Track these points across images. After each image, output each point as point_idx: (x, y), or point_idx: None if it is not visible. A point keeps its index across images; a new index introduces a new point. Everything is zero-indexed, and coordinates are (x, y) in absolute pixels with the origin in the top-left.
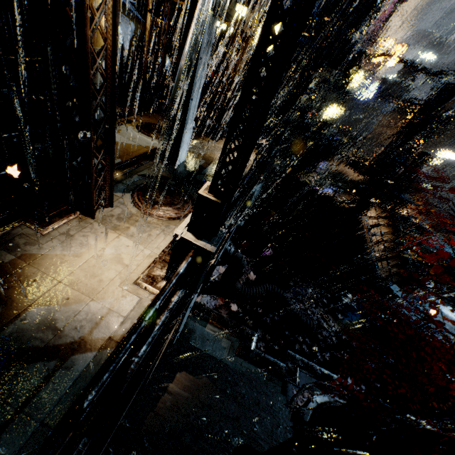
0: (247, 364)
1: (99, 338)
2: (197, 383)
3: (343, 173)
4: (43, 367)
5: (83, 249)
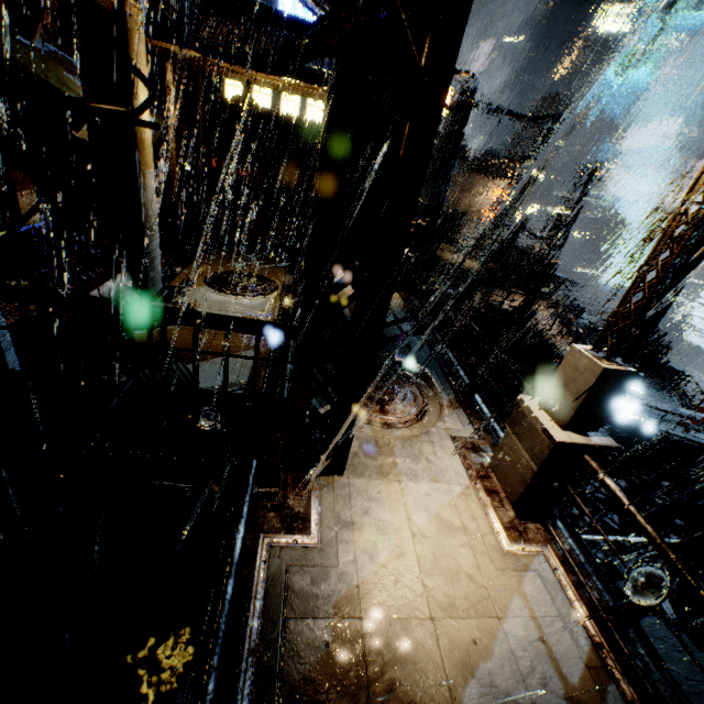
0: None
1: (580, 678)
2: None
3: (463, 266)
4: None
5: (390, 536)
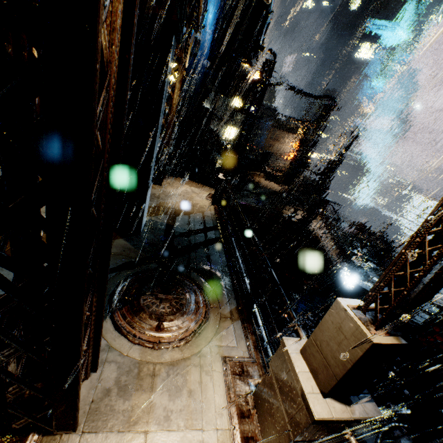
0: None
1: None
2: None
3: (268, 187)
4: None
5: None
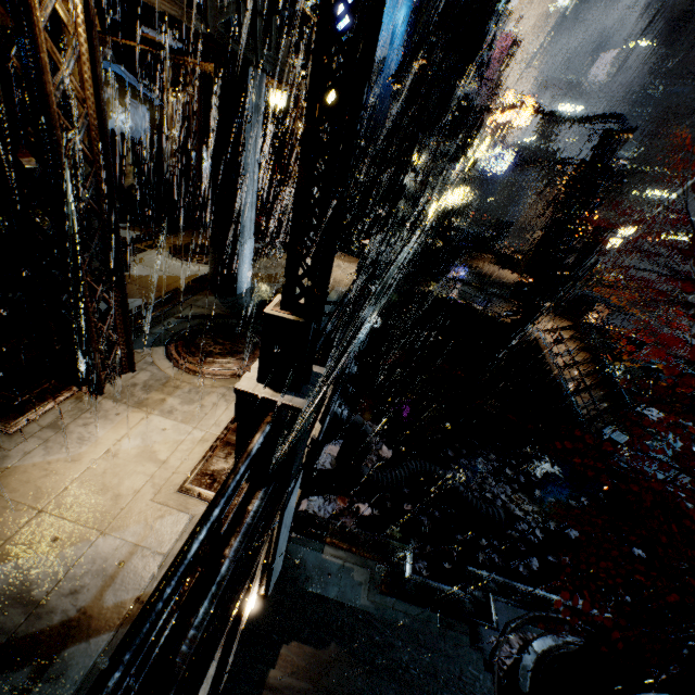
0: (404, 605)
1: (118, 603)
2: (321, 659)
3: (491, 276)
4: (2, 687)
5: (84, 446)
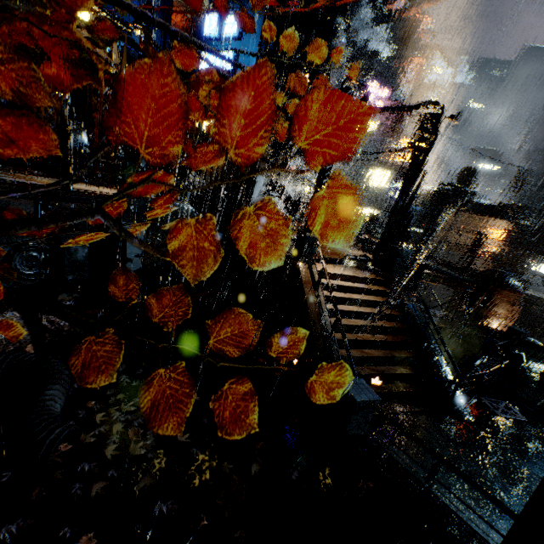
0: None
1: None
2: None
3: (338, 251)
4: None
5: None
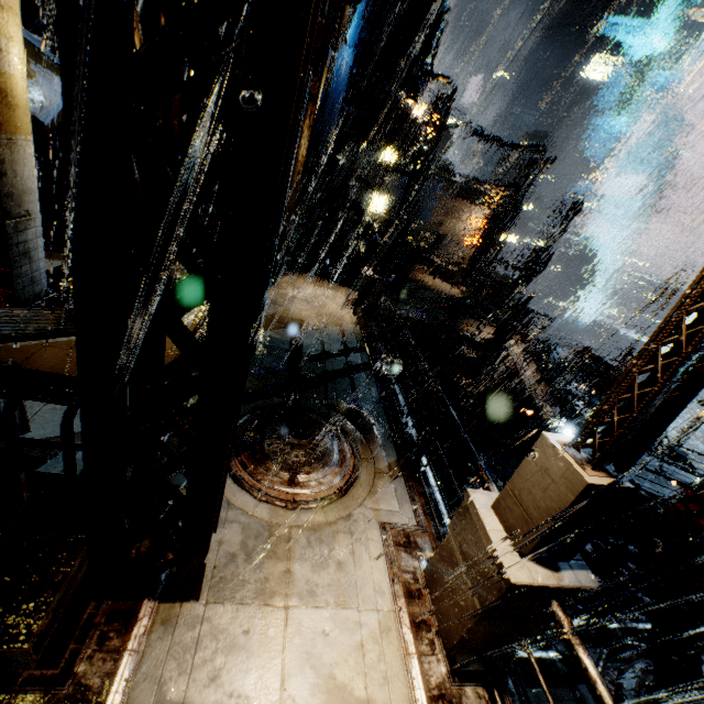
0: None
1: None
2: None
3: (437, 290)
4: None
5: None
